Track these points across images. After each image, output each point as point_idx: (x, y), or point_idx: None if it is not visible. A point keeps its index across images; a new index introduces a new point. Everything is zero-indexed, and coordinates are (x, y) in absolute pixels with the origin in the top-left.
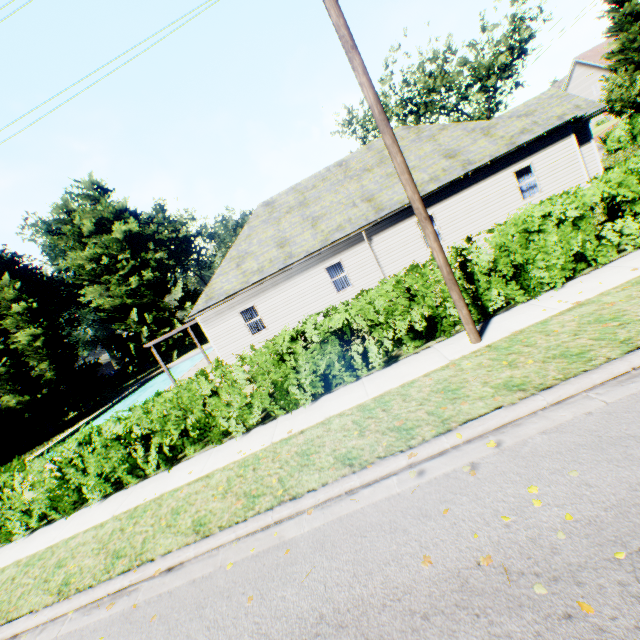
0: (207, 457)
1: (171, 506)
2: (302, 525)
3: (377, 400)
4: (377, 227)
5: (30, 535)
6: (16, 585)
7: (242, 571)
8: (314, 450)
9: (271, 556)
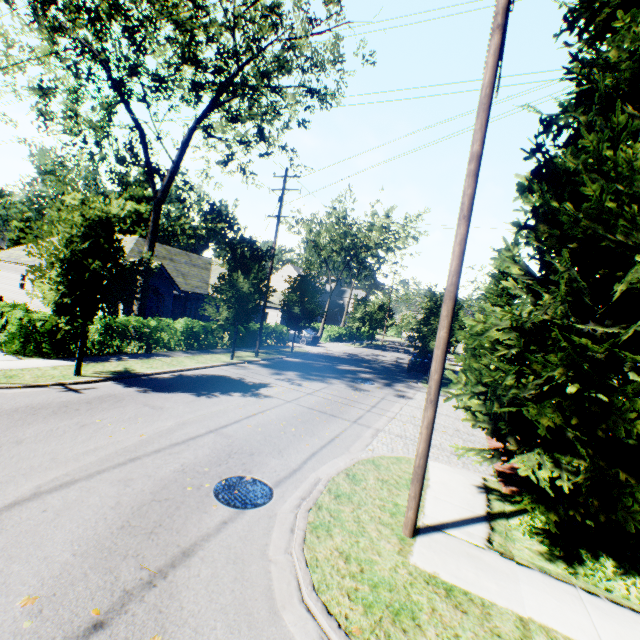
0: None
1: None
2: None
3: None
4: None
5: None
6: None
7: None
8: None
9: None
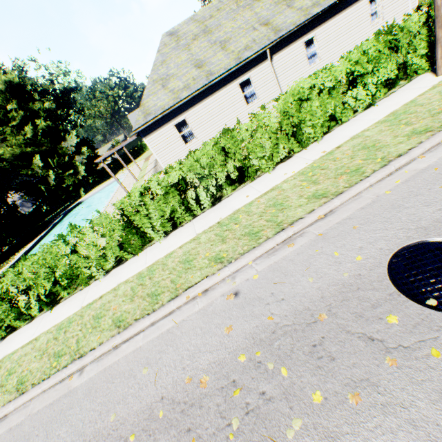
0: (250, 188)
1: (262, 207)
2: (426, 161)
3: (392, 116)
4: (276, 47)
5: (107, 275)
6: (153, 283)
7: (406, 188)
8: (373, 144)
9: (423, 175)
